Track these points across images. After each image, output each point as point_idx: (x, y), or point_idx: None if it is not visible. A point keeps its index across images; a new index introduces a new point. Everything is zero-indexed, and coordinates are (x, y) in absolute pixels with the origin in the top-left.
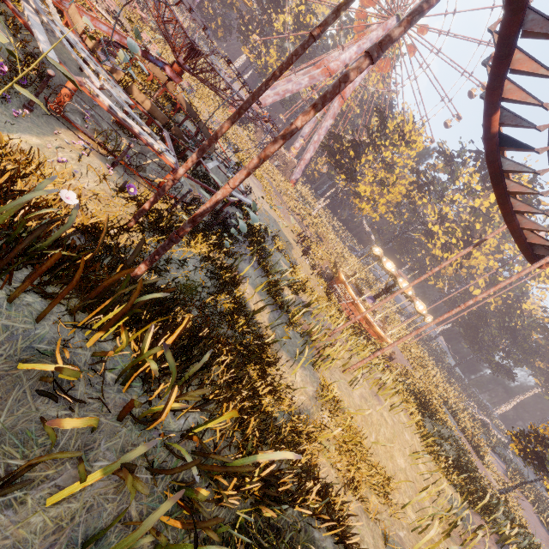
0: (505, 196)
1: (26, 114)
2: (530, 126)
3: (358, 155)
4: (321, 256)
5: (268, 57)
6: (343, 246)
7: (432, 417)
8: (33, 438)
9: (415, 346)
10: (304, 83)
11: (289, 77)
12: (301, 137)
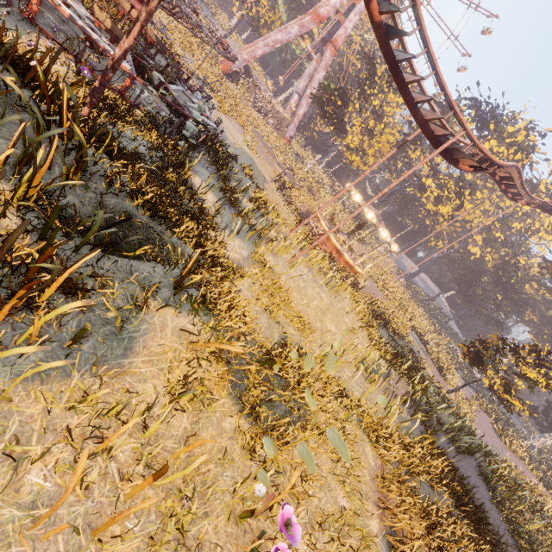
0: (404, 88)
1: (5, 18)
2: (396, 10)
3: (346, 104)
4: (302, 199)
5: (260, 8)
6: (338, 204)
7: (391, 330)
8: (2, 125)
9: (400, 292)
10: (294, 32)
11: (281, 28)
12: (296, 93)
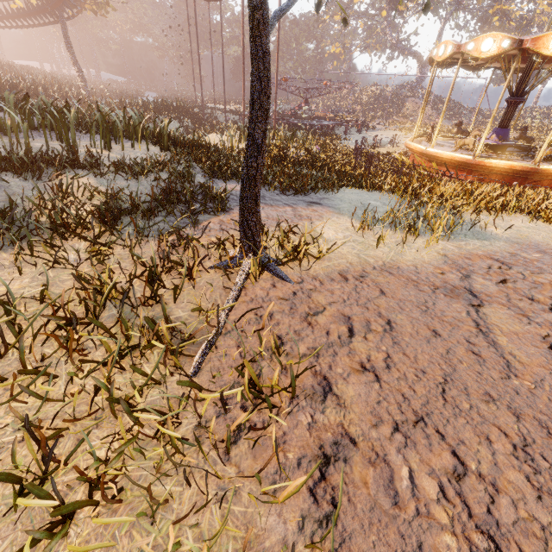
0: None
1: None
2: None
3: None
4: None
5: None
6: None
7: None
8: None
9: None
10: None
11: None
12: None
